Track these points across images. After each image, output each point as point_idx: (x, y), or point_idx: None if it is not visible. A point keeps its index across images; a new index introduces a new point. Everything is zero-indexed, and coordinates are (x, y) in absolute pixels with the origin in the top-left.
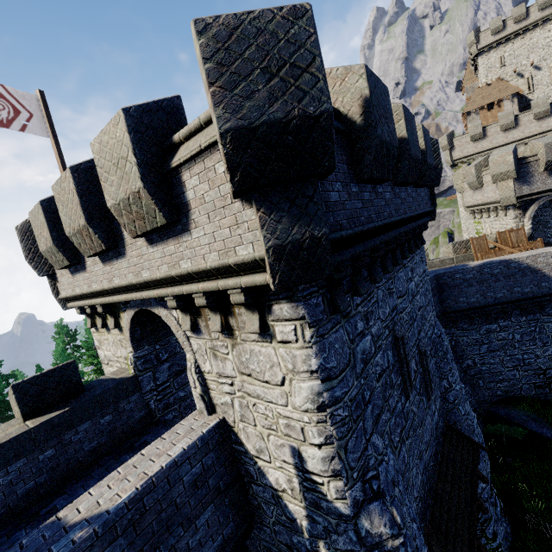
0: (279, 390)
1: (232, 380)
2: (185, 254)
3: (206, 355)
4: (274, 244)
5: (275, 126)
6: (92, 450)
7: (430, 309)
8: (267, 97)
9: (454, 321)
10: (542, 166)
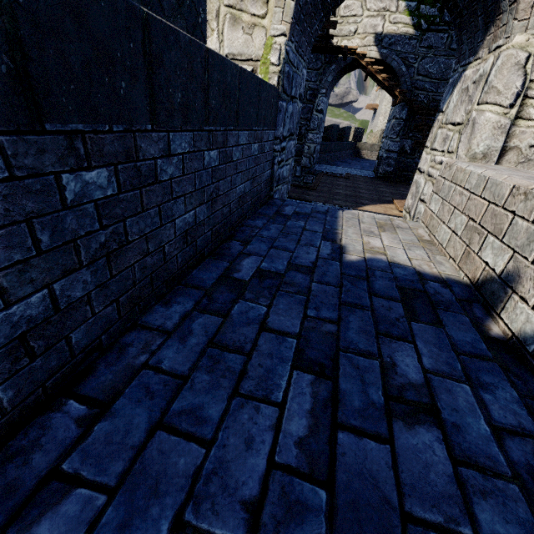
0: None
1: None
2: None
3: None
4: None
5: None
6: (239, 198)
7: None
8: None
9: None
10: None
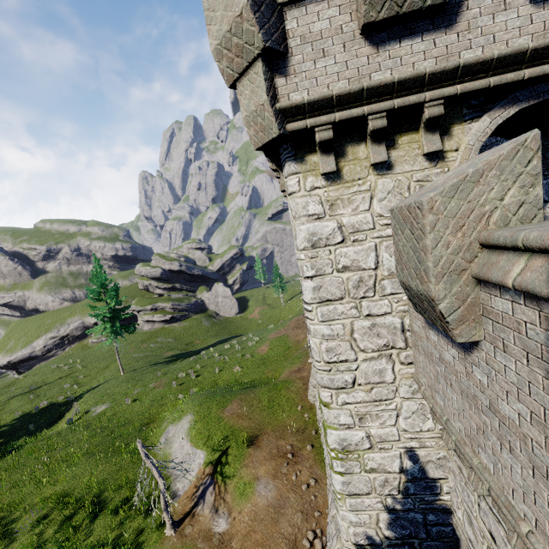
0: None
1: None
2: None
3: None
4: None
5: None
6: None
7: None
8: None
9: None
10: None
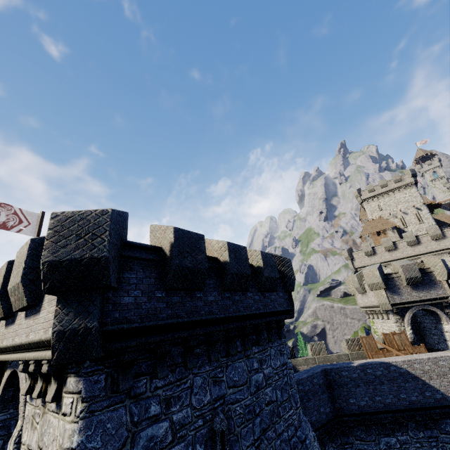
0: None
1: None
2: (33, 328)
3: (28, 423)
4: (59, 329)
5: (74, 261)
6: None
7: (292, 405)
8: (74, 247)
9: (349, 426)
10: (404, 282)
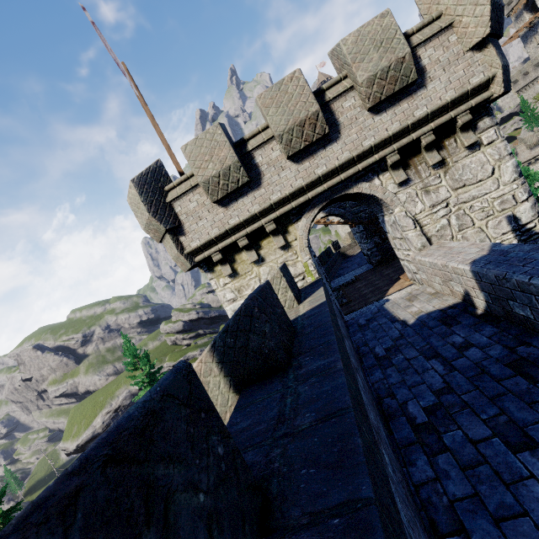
0: (491, 180)
1: (447, 202)
2: (419, 105)
3: (417, 198)
4: (502, 64)
5: (497, 5)
6: (346, 330)
7: None
8: None
9: None
10: None
